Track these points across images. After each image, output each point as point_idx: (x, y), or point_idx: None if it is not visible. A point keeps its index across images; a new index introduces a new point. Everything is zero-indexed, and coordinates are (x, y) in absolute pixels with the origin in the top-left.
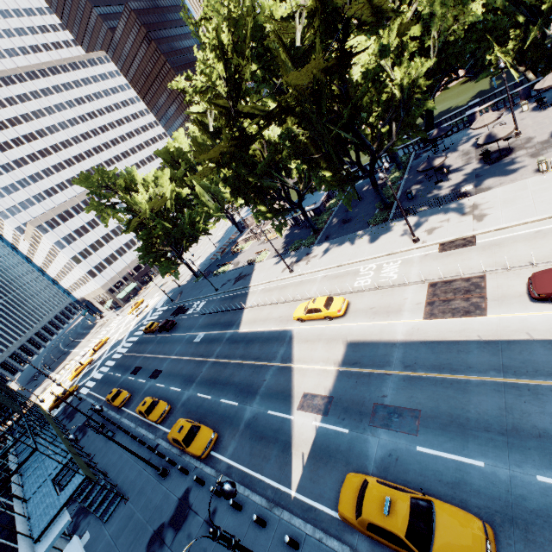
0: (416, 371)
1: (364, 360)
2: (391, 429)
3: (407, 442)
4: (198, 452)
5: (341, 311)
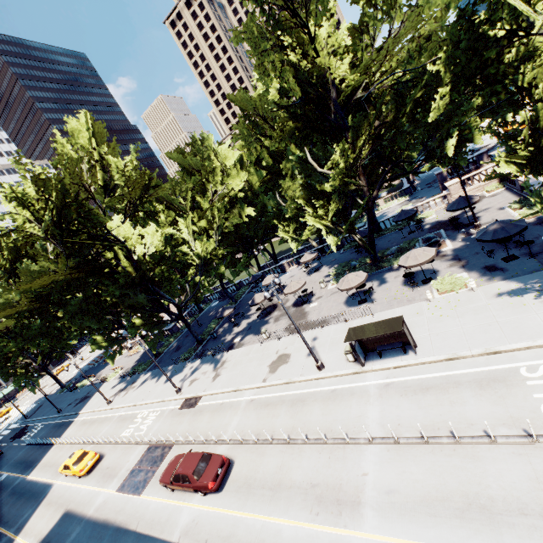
0: None
1: (55, 538)
2: None
3: None
4: None
5: (84, 470)
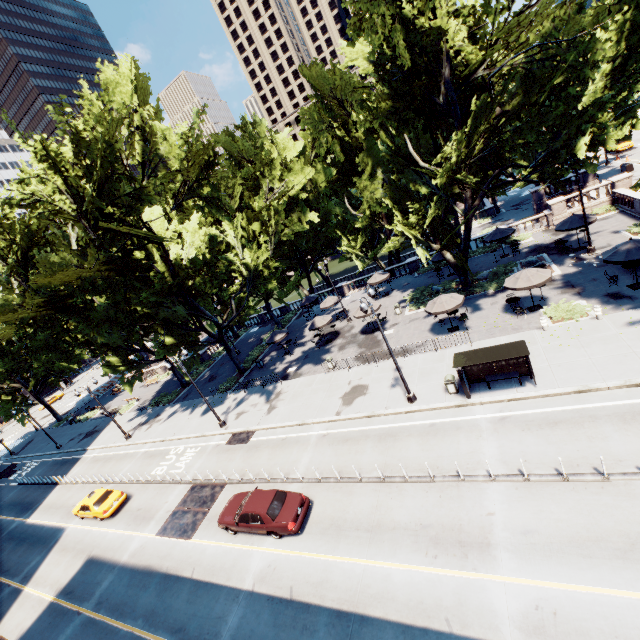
0: (99, 611)
1: (80, 588)
2: None
3: None
4: None
5: (109, 512)
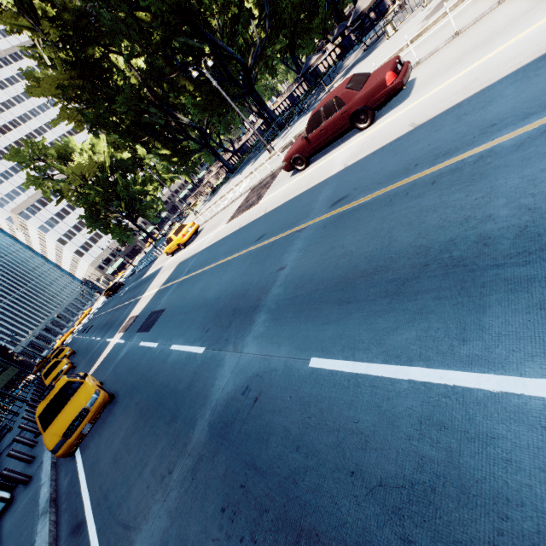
0: (189, 274)
1: (174, 275)
2: (142, 331)
3: (140, 340)
4: (48, 382)
5: (187, 236)
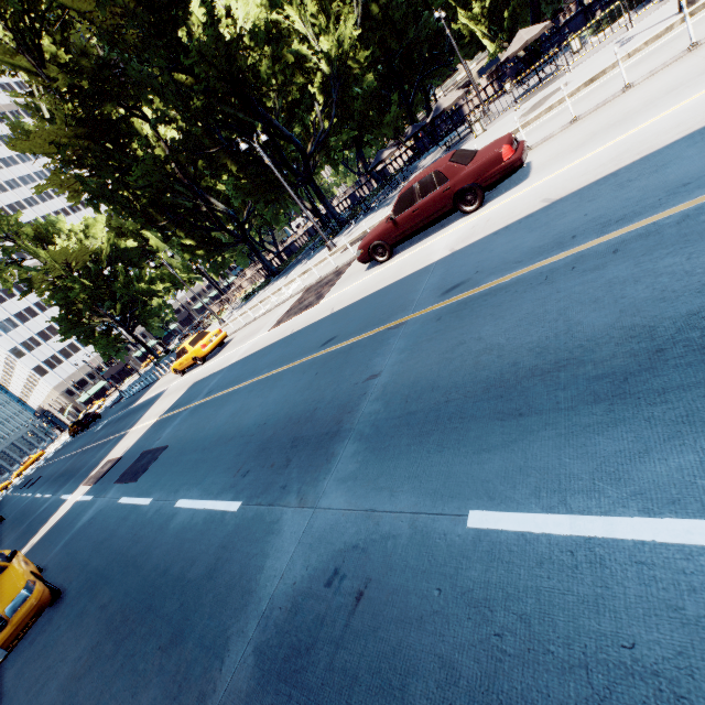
0: (210, 395)
1: (185, 399)
2: (124, 481)
3: (120, 495)
4: None
5: (208, 347)
